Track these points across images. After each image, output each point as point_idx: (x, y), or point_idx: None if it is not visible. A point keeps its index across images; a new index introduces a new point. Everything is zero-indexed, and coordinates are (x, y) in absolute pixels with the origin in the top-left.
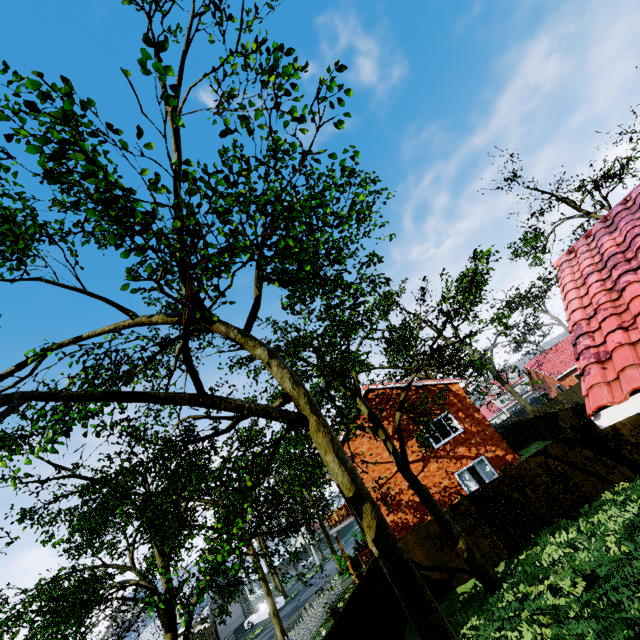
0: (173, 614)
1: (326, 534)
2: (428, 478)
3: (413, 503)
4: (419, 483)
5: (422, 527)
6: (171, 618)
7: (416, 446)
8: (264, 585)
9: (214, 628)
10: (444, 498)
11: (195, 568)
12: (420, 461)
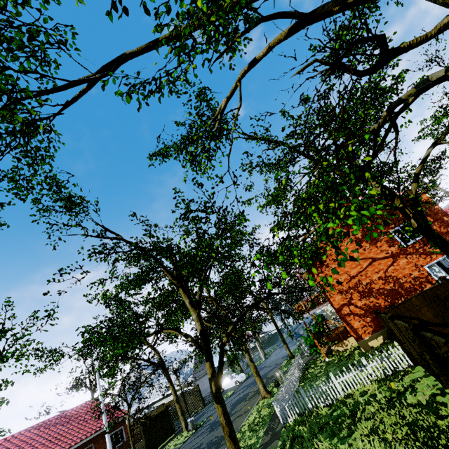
0: (209, 348)
1: (279, 330)
2: (398, 271)
3: (384, 290)
4: (446, 240)
5: (428, 291)
6: (208, 351)
7: (385, 246)
8: (247, 354)
9: (198, 389)
10: (414, 286)
11: (175, 355)
12: (389, 257)
